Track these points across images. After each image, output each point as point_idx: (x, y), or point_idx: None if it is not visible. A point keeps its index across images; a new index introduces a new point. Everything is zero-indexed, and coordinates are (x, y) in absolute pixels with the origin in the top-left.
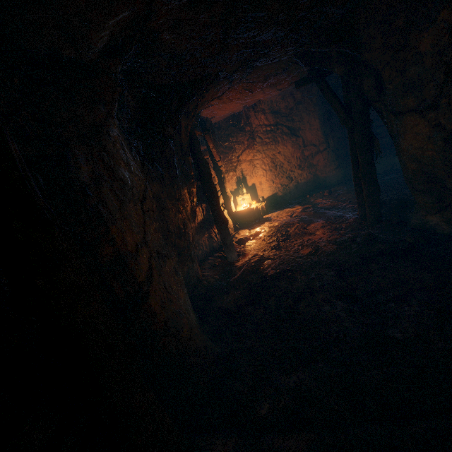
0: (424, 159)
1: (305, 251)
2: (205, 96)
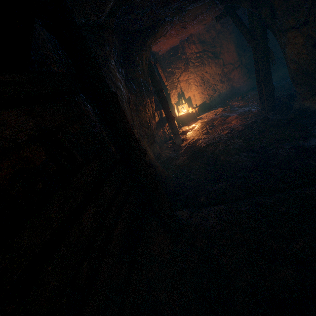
0: (300, 61)
1: (224, 133)
2: (156, 35)
